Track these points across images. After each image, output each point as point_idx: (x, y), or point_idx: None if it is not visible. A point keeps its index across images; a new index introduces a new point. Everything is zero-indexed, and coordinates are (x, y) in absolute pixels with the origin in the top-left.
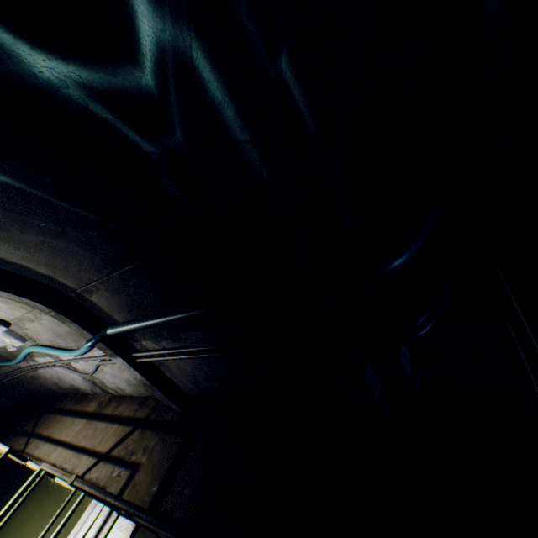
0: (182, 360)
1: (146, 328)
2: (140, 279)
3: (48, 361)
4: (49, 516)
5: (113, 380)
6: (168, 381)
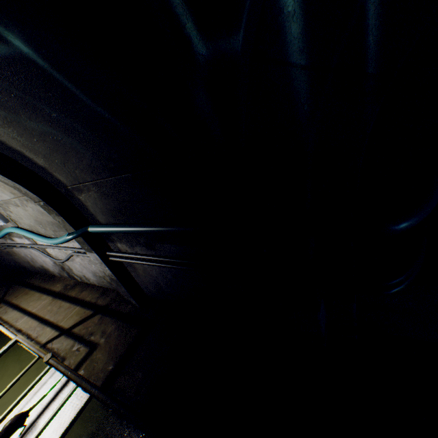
0: (150, 265)
1: (127, 233)
2: (133, 188)
3: (24, 243)
4: (9, 369)
5: (80, 269)
6: (132, 280)
